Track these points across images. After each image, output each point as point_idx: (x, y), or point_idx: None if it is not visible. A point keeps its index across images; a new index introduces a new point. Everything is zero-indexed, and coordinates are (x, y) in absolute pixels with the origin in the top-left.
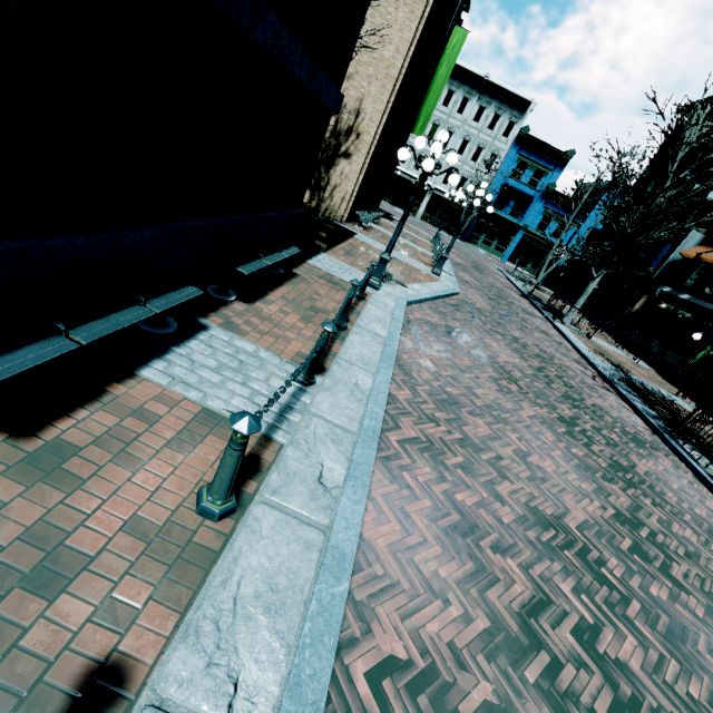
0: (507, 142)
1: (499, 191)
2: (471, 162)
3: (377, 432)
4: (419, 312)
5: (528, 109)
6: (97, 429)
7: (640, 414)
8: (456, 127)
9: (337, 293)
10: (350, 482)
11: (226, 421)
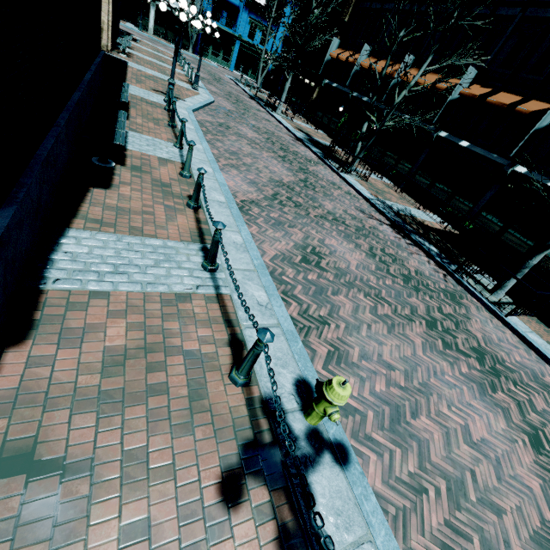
0: None
1: (212, 2)
2: None
3: (215, 161)
4: (200, 116)
5: None
6: (137, 163)
7: (314, 153)
8: None
9: (156, 110)
10: (215, 172)
11: (167, 160)
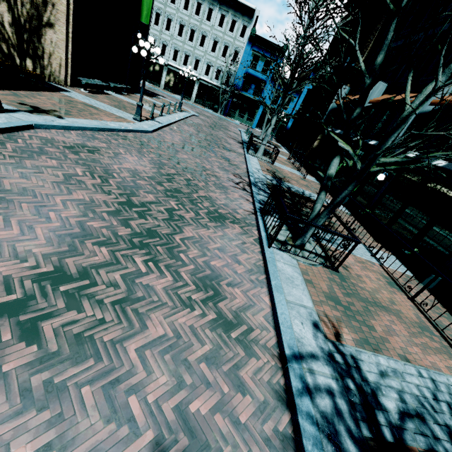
0: (244, 41)
1: (242, 77)
2: (222, 57)
3: None
4: (52, 133)
5: (254, 16)
6: None
7: (253, 203)
8: (207, 31)
9: None
10: None
11: None
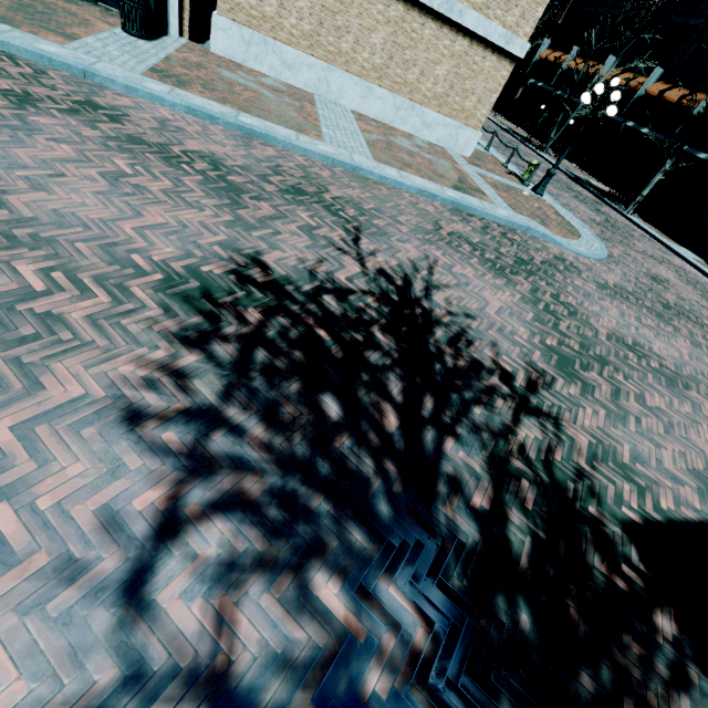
0: None
1: None
2: None
3: None
4: None
5: None
6: None
7: (516, 139)
8: None
9: None
10: None
11: None
